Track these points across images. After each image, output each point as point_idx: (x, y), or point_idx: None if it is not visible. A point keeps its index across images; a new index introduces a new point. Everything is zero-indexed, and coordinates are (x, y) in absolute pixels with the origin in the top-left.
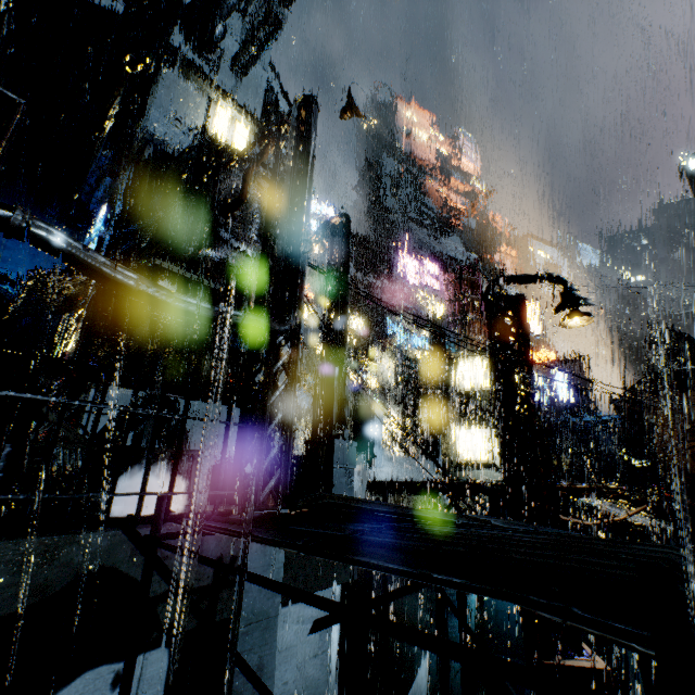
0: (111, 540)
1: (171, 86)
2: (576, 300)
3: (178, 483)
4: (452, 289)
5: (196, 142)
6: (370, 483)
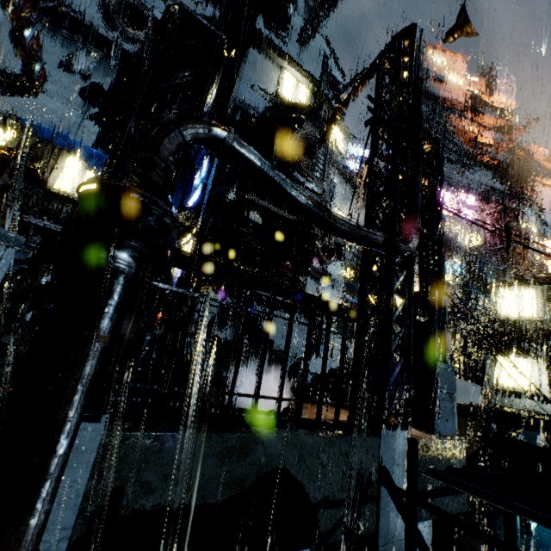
0: (283, 443)
1: (254, 62)
2: None
3: (269, 376)
4: (492, 219)
5: (270, 104)
6: None
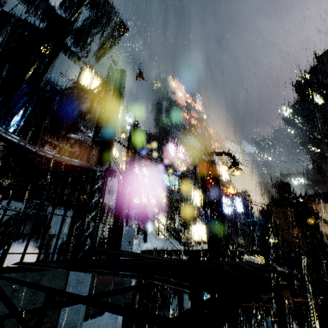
0: None
1: (63, 61)
2: (237, 163)
3: None
4: (190, 159)
5: (72, 86)
6: (144, 251)
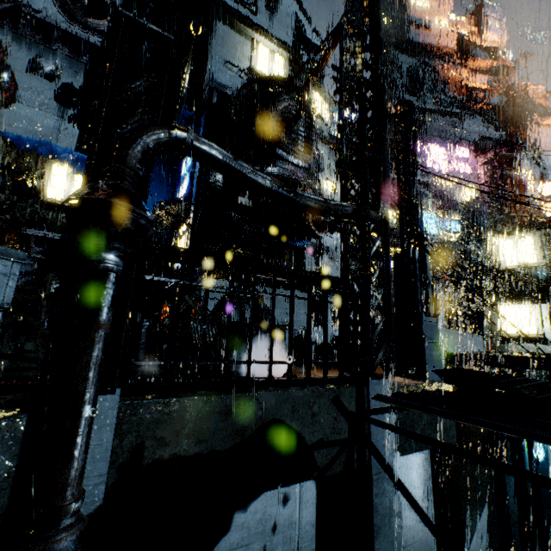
0: (276, 398)
1: (224, 38)
2: None
3: (275, 349)
4: (486, 169)
5: (246, 81)
6: None
